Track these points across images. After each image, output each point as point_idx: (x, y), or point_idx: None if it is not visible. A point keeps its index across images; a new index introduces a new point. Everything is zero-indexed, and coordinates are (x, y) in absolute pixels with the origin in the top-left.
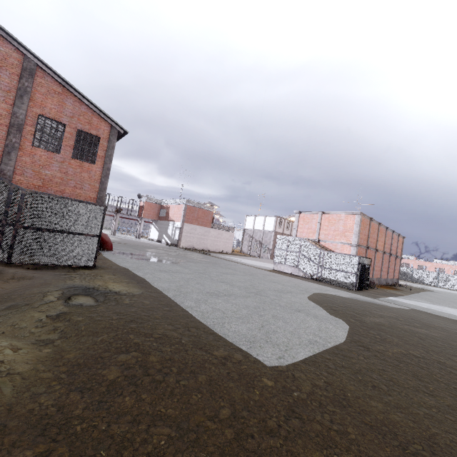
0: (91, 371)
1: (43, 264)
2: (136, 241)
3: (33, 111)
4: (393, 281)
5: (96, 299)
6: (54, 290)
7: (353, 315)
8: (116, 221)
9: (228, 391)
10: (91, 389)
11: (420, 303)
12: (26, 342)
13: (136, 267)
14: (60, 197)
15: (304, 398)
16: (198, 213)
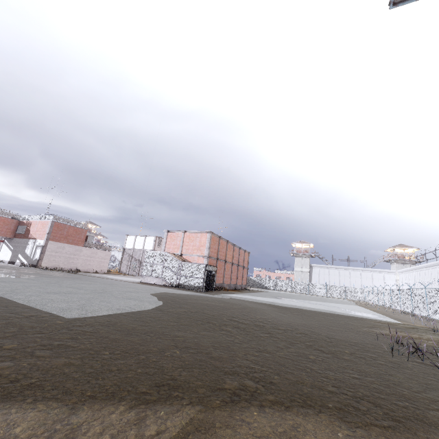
0: None
1: None
2: None
3: None
4: (242, 287)
5: None
6: None
7: (174, 299)
8: None
9: (22, 325)
10: None
11: (243, 296)
12: None
13: None
14: None
15: (82, 325)
16: (69, 231)
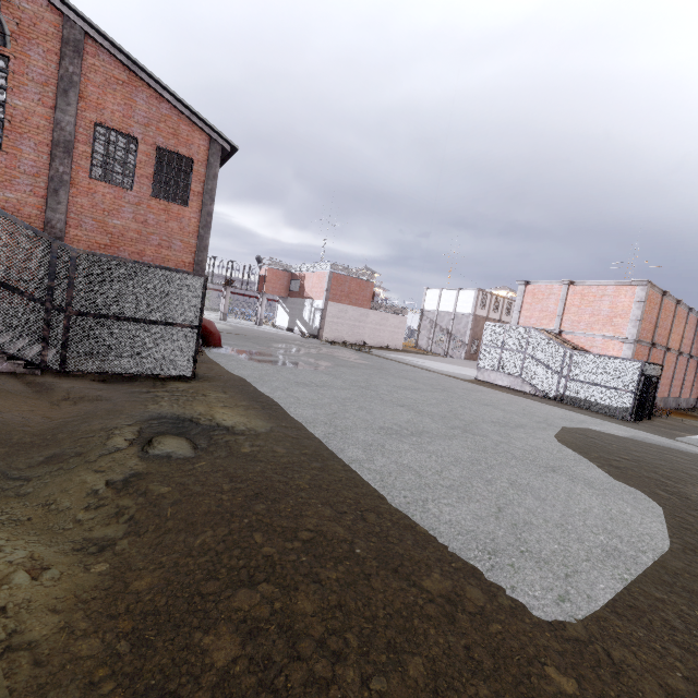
0: (179, 635)
1: (114, 373)
2: (256, 330)
3: (85, 117)
4: (689, 403)
5: (195, 444)
6: (126, 424)
7: (658, 482)
8: (225, 298)
9: None
10: (176, 697)
11: None
12: (63, 546)
13: (259, 377)
14: (132, 262)
15: None
16: (350, 286)
